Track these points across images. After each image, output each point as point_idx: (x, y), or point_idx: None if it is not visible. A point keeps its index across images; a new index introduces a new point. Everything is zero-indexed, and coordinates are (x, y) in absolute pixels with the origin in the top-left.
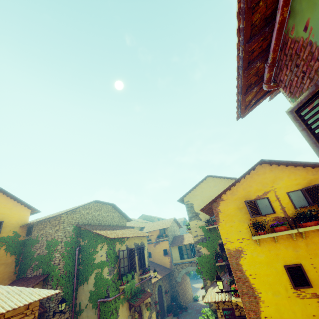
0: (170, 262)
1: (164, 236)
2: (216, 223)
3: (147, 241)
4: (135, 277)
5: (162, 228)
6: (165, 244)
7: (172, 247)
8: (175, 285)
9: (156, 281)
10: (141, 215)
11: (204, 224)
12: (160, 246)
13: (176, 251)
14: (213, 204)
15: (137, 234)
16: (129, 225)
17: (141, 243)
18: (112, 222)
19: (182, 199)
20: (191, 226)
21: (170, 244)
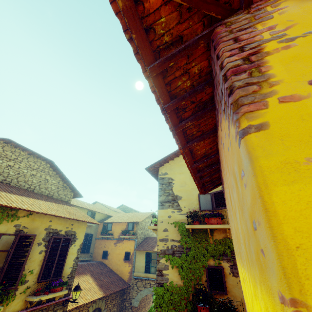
0: (130, 273)
1: (131, 232)
2: (209, 220)
3: (107, 235)
4: (17, 298)
5: (131, 221)
6: (129, 244)
7: (137, 252)
8: (127, 310)
9: (93, 302)
10: (120, 205)
11: (185, 219)
12: (123, 246)
13: (141, 259)
14: (223, 21)
15: (62, 213)
16: (90, 207)
17: (69, 232)
18: (41, 188)
19: (156, 169)
20: (160, 218)
21: (136, 247)
